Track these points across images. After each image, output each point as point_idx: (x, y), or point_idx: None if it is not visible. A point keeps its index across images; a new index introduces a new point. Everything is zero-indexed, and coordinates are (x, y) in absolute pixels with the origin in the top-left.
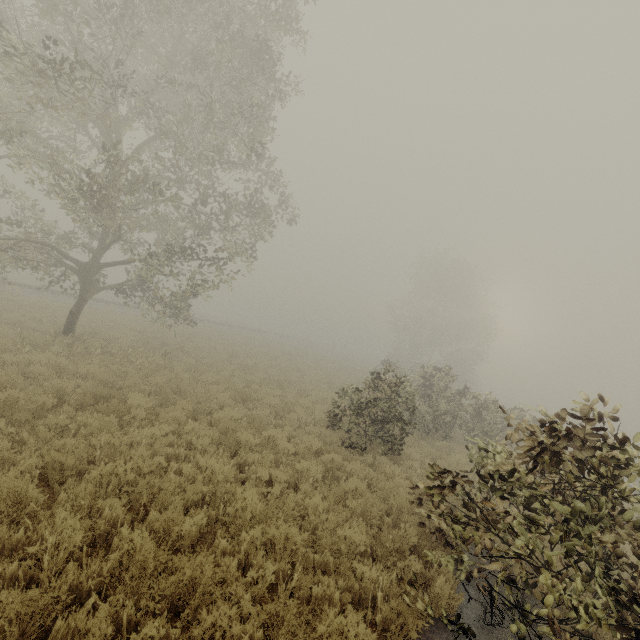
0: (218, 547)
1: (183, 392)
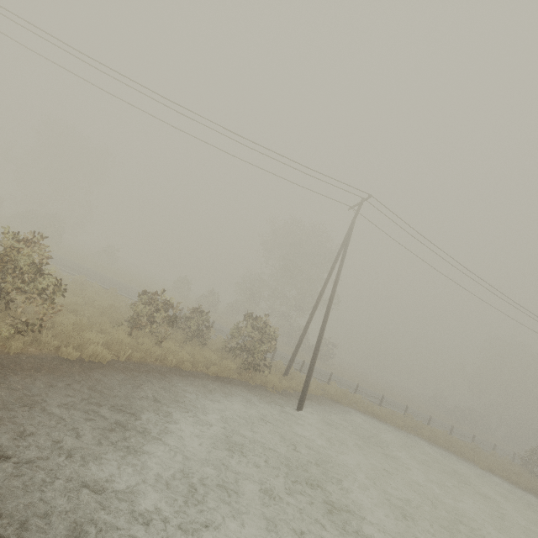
0: None
1: None
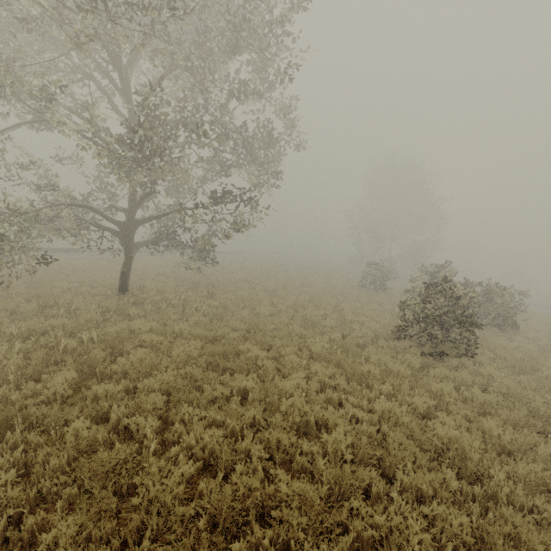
0: (470, 494)
1: (263, 331)
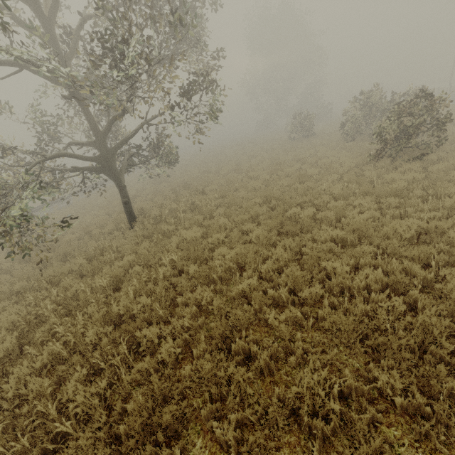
0: None
1: (278, 198)
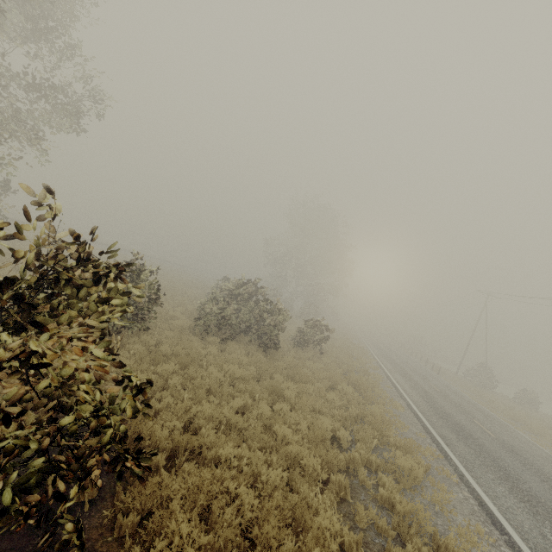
0: None
1: None
